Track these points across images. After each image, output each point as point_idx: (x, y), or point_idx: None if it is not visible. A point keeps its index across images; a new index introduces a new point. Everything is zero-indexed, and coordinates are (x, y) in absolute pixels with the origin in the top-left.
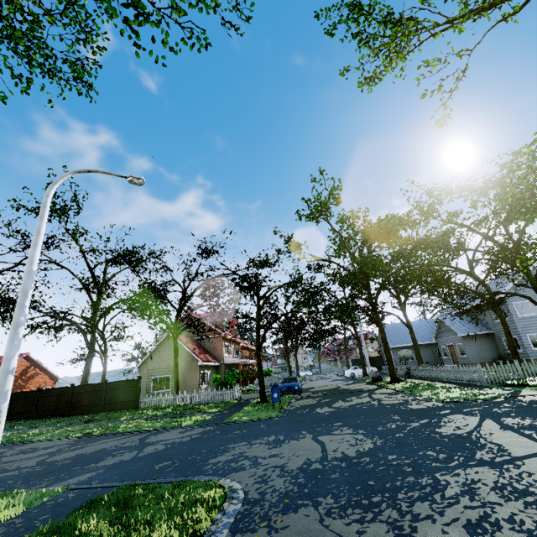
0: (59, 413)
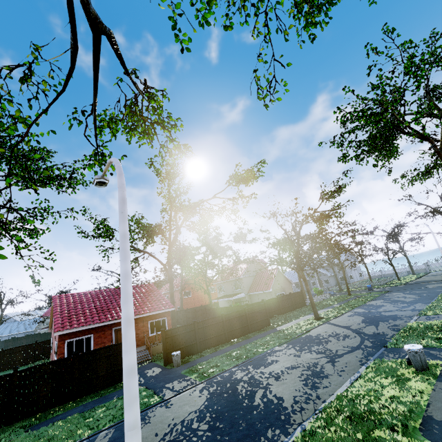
0: (277, 313)
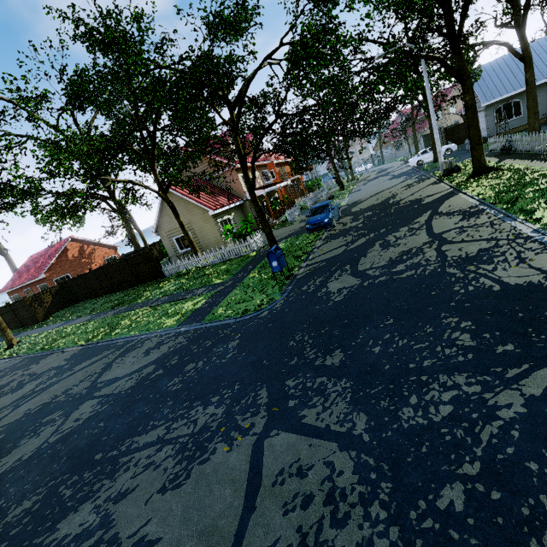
0: (107, 291)
